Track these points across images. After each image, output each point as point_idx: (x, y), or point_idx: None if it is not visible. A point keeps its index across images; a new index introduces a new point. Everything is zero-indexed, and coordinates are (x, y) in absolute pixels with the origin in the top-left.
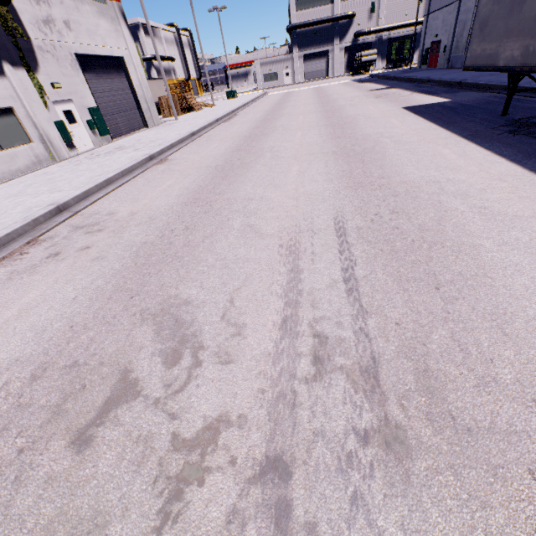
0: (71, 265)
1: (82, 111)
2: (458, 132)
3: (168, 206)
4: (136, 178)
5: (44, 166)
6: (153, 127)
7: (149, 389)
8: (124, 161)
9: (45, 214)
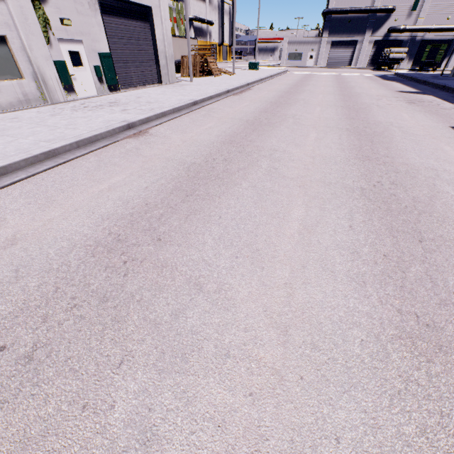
0: None
1: (91, 55)
2: None
3: (69, 243)
4: (91, 155)
5: (32, 106)
6: (165, 85)
7: None
8: (96, 124)
9: None
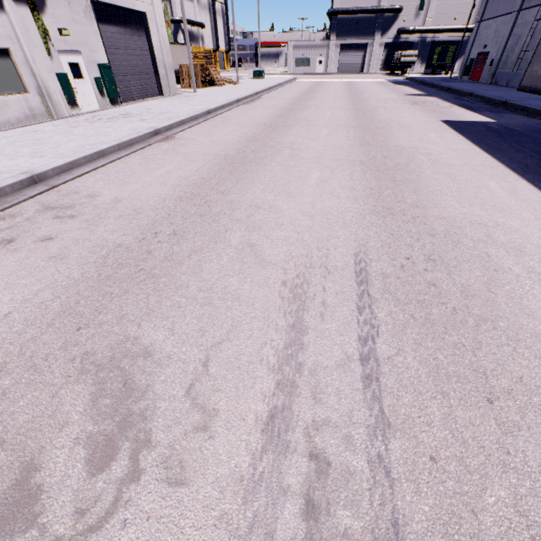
0: (21, 260)
1: (91, 66)
2: (506, 162)
3: (160, 198)
4: (134, 155)
5: (39, 121)
6: (168, 97)
7: (51, 514)
8: (125, 131)
9: (14, 184)
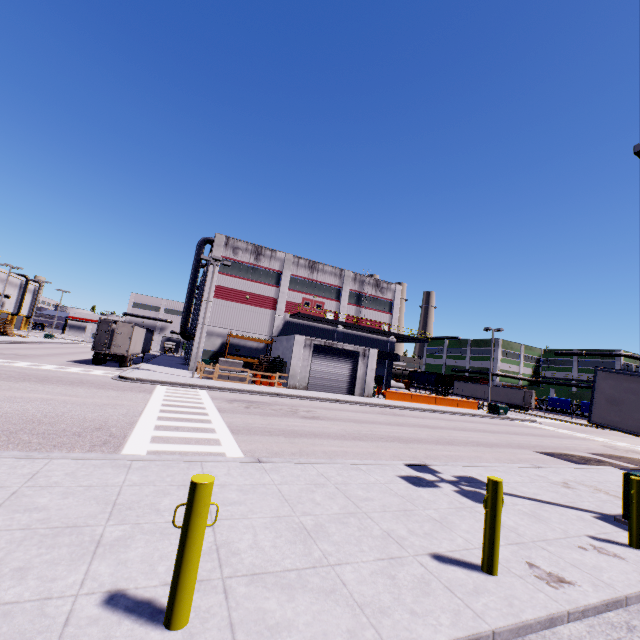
0: None
1: None
2: None
3: None
4: None
5: None
6: None
7: None
8: None
9: None
